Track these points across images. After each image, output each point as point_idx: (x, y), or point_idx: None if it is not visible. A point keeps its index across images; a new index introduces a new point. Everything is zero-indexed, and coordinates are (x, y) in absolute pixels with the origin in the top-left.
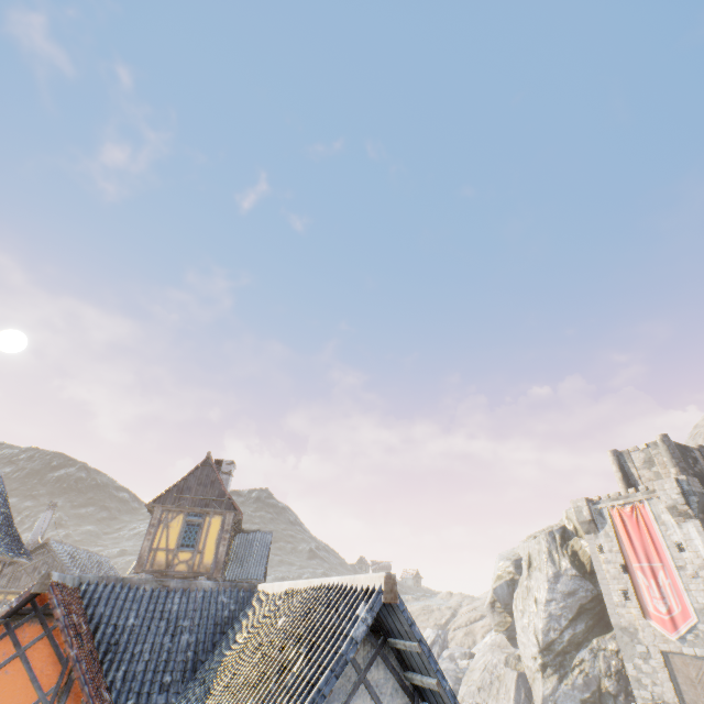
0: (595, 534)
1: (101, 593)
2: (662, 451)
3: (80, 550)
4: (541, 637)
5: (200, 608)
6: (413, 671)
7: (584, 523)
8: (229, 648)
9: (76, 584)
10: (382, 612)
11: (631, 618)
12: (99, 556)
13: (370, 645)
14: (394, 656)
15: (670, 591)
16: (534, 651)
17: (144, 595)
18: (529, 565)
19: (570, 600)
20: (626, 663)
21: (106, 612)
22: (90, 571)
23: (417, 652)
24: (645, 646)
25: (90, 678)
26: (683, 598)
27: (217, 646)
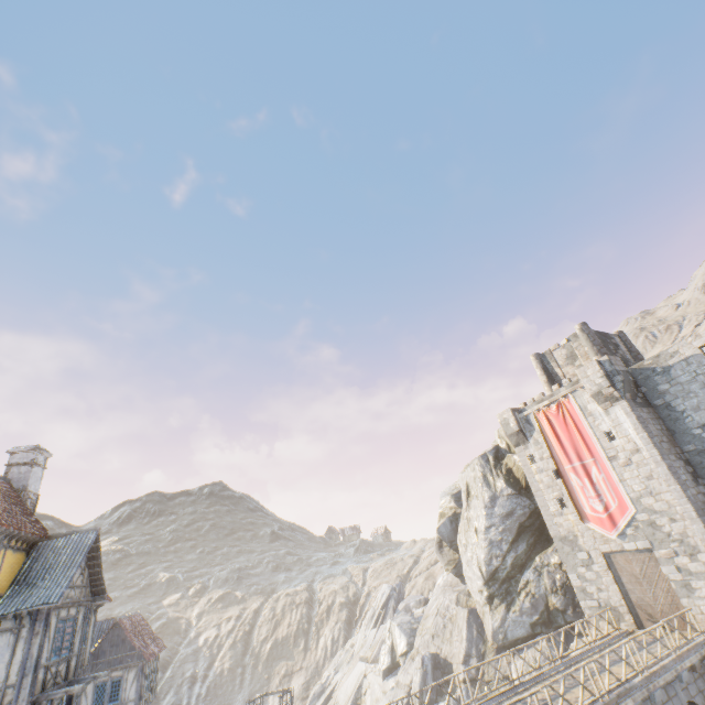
0: (525, 444)
1: None
2: (583, 341)
3: None
4: (485, 568)
5: None
6: None
7: (513, 435)
8: None
9: None
10: None
11: (570, 526)
12: None
13: None
14: None
15: (605, 486)
16: (479, 585)
17: None
18: (468, 496)
19: (509, 521)
20: (570, 575)
21: None
22: None
23: None
24: (586, 552)
25: None
26: (619, 491)
27: None
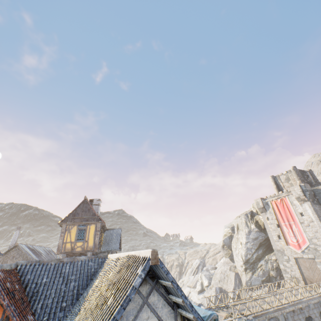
0: (265, 212)
1: (28, 269)
2: (293, 174)
3: (35, 246)
4: (244, 257)
5: (80, 269)
6: (172, 295)
7: (260, 208)
8: (91, 287)
9: (13, 267)
10: (153, 268)
11: (281, 246)
12: (45, 247)
13: (149, 284)
14: (162, 288)
15: (297, 233)
16: (241, 264)
17: (51, 267)
18: (237, 229)
19: (255, 241)
20: (280, 264)
21: (31, 277)
22: (41, 254)
23: (172, 287)
24: (287, 256)
25: (18, 312)
26: (303, 235)
27: (88, 286)
